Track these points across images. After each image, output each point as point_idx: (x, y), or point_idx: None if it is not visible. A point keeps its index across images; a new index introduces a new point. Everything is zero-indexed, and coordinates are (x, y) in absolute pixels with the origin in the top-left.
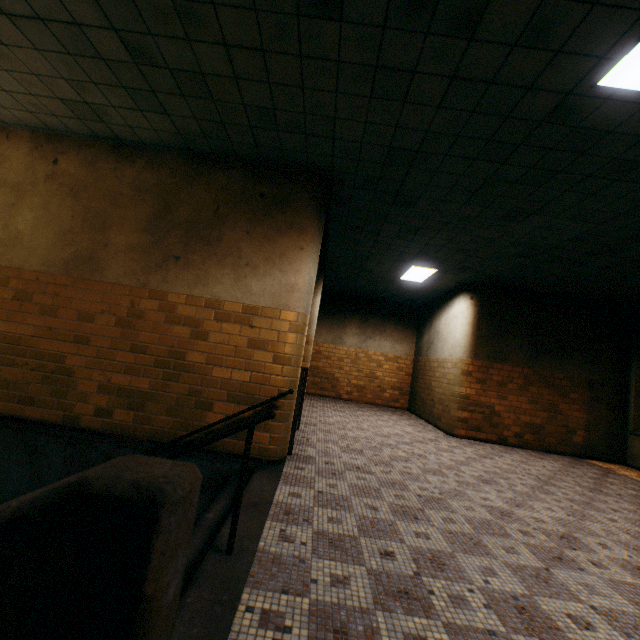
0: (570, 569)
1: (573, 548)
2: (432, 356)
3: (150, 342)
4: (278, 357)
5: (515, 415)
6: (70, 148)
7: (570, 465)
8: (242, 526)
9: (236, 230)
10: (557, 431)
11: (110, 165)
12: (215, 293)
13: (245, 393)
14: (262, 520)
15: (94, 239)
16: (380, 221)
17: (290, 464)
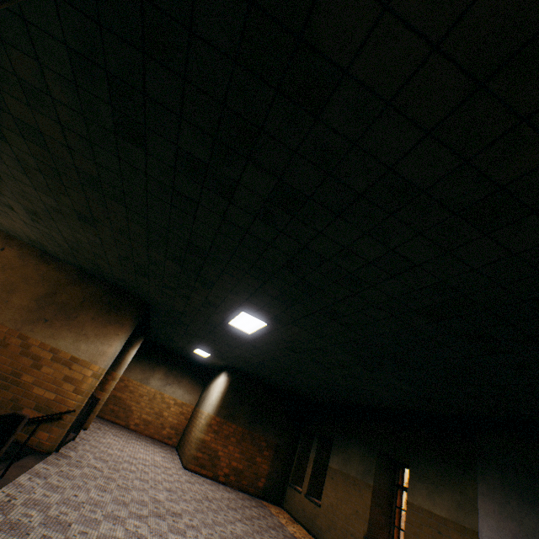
0: (159, 519)
1: (173, 516)
2: (201, 408)
3: (4, 363)
4: (78, 389)
5: (229, 460)
6: (16, 245)
7: (243, 498)
8: (11, 471)
9: (88, 315)
10: (251, 476)
11: (35, 261)
12: (59, 345)
13: (47, 406)
14: (23, 472)
15: (2, 296)
16: (175, 325)
17: (54, 456)
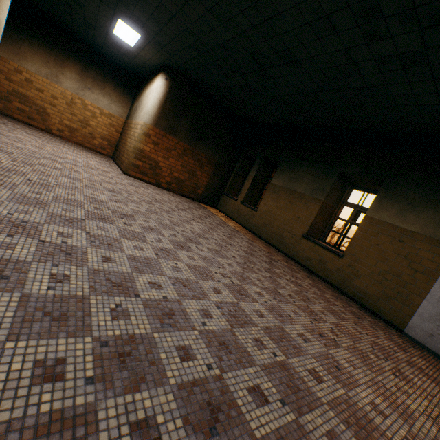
0: (103, 222)
1: (123, 218)
2: (134, 120)
3: None
4: None
5: (171, 171)
6: None
7: (186, 202)
8: None
9: None
10: (191, 186)
11: None
12: None
13: None
14: None
15: None
16: None
17: None
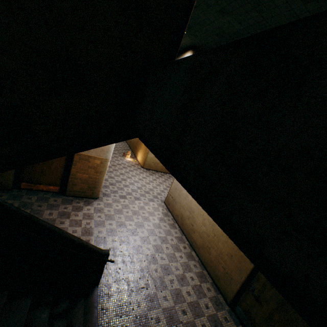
0: None
1: None
2: None
3: None
4: None
5: None
6: None
7: None
8: None
9: None
10: None
11: None
12: None
13: None
14: None
15: None
16: None
17: None
